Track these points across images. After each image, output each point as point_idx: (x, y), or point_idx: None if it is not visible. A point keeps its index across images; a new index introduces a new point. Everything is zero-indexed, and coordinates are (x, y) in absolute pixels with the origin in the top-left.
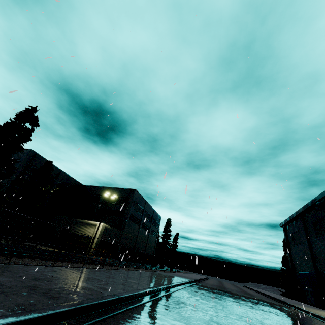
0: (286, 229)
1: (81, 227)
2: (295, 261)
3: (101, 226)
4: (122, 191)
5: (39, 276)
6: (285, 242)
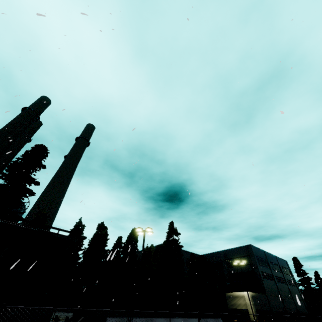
0: None
1: (231, 301)
2: None
3: (249, 295)
4: (238, 250)
5: None
6: None
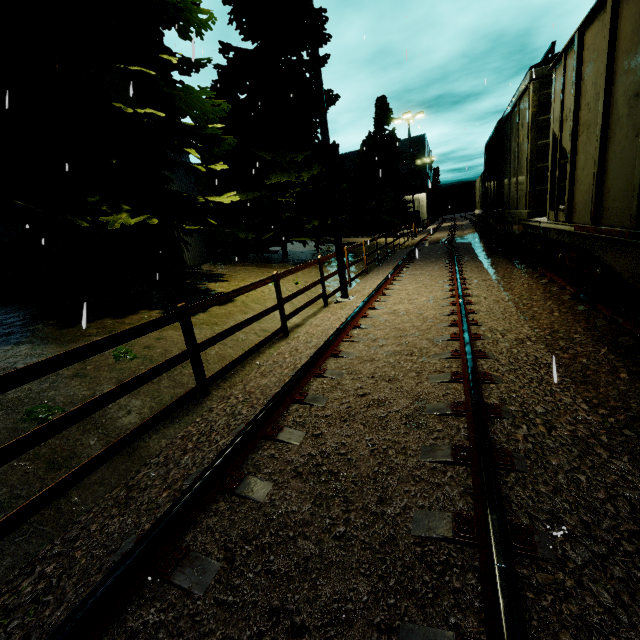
0: None
1: None
2: None
3: (425, 197)
4: (405, 144)
5: None
6: None
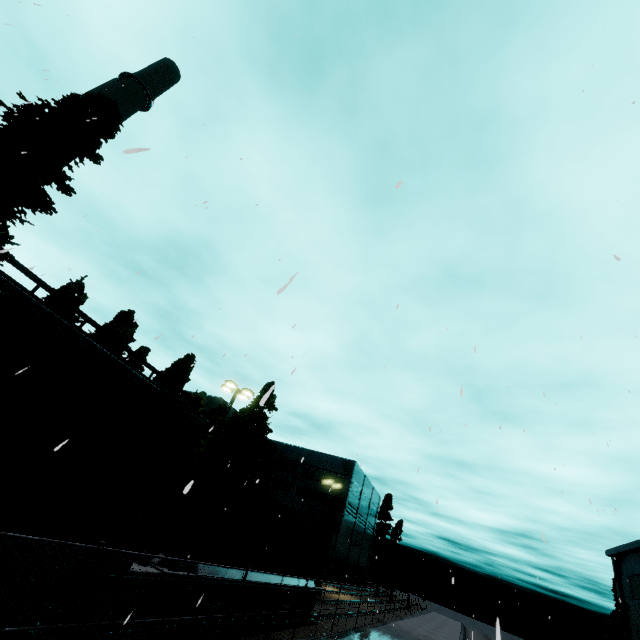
0: (618, 563)
1: None
2: (634, 629)
3: None
4: (333, 461)
5: None
6: (616, 588)
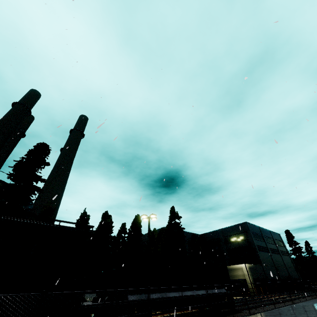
0: None
1: (230, 273)
2: None
3: (246, 267)
4: (235, 228)
5: (295, 313)
6: None
